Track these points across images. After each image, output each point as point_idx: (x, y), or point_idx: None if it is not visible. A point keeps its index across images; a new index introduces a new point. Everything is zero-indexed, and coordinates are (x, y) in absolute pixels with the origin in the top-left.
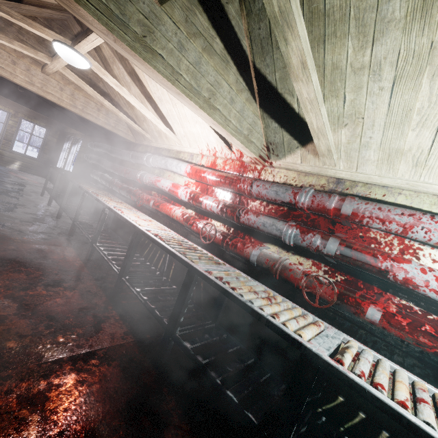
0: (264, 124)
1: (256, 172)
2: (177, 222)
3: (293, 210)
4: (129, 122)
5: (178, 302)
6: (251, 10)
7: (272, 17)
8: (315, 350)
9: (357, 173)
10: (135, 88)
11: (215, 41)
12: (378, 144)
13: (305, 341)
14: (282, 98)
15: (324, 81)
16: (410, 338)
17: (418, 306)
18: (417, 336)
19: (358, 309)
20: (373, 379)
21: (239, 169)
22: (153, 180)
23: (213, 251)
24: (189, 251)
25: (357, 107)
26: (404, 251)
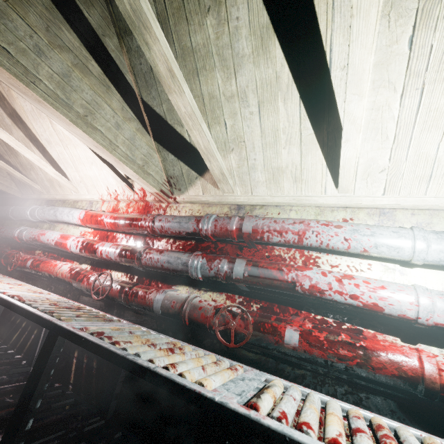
0: (161, 157)
1: (161, 210)
2: (63, 282)
3: (201, 242)
4: (8, 170)
5: (25, 393)
6: (130, 47)
7: (127, 17)
8: (218, 399)
9: (253, 196)
10: (18, 131)
11: (91, 63)
12: (262, 165)
13: (206, 390)
14: (173, 129)
15: (206, 110)
16: (332, 354)
17: (332, 318)
18: (336, 349)
19: (276, 335)
20: (298, 419)
21: (143, 210)
22: (36, 234)
23: (111, 311)
24: (64, 310)
25: (237, 132)
26: (306, 262)
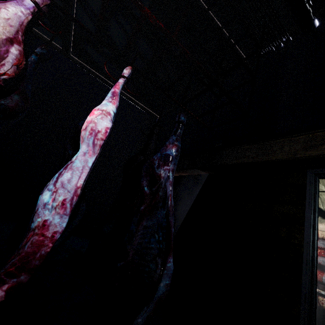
0: None
1: None
2: None
3: None
4: None
5: None
6: None
7: (323, 200)
8: None
9: None
10: None
11: None
12: None
13: None
14: None
15: None
16: None
17: None
18: None
19: None
20: None
21: None
22: None
23: None
24: None
25: None
26: None
